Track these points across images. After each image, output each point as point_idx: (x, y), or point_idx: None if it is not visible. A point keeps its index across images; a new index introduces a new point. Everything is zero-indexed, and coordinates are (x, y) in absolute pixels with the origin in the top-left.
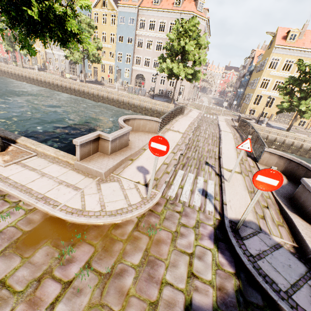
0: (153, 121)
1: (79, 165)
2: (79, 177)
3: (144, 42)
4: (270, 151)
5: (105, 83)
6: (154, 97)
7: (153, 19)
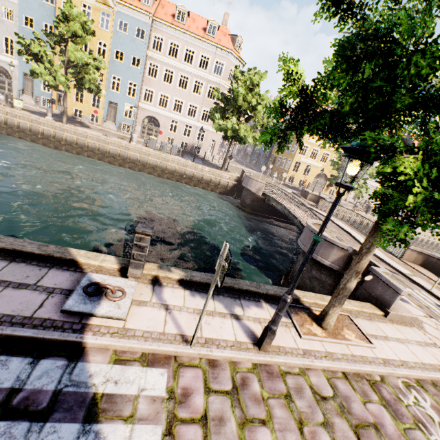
0: (317, 224)
1: (394, 315)
2: (410, 330)
3: (160, 70)
4: (412, 248)
5: (86, 122)
6: (186, 157)
7: (176, 41)
